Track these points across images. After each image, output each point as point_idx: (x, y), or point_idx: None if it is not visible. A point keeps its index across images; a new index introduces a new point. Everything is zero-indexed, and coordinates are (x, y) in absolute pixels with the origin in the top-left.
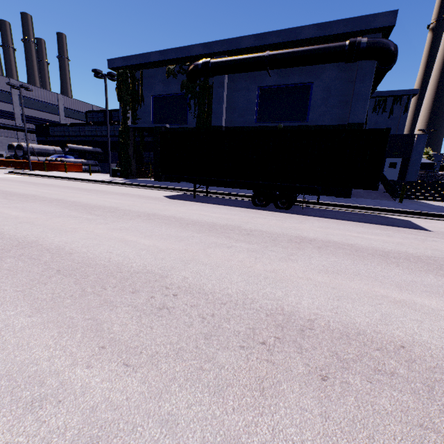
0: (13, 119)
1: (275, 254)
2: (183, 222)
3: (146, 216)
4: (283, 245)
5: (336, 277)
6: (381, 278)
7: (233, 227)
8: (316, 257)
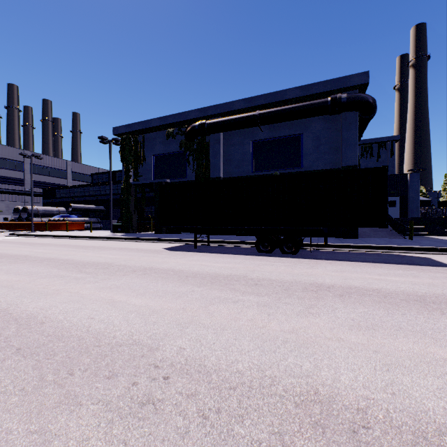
0: (22, 185)
1: (291, 308)
2: (182, 275)
3: (141, 270)
4: (298, 296)
5: (373, 334)
6: (431, 332)
7: (238, 277)
8: (341, 307)
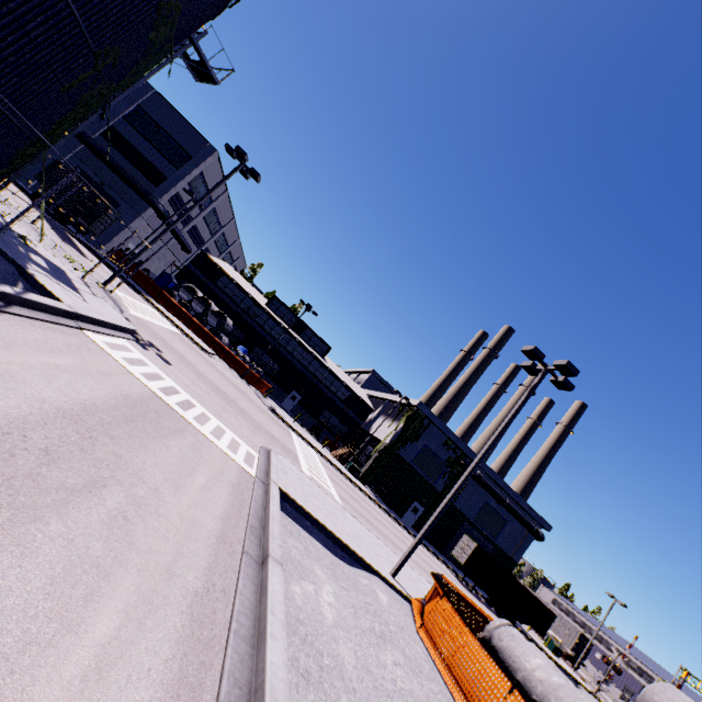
0: (185, 224)
1: None
2: None
3: None
4: None
5: None
6: None
7: None
8: None
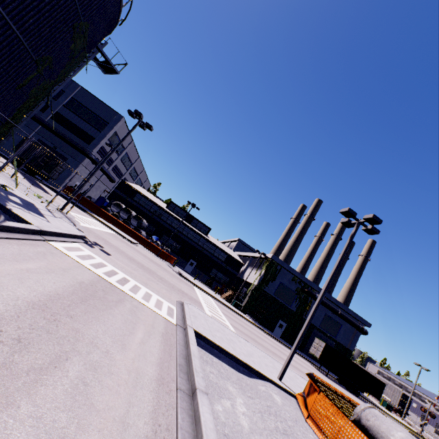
0: (109, 165)
1: None
2: None
3: None
4: None
5: None
6: None
7: None
8: None
